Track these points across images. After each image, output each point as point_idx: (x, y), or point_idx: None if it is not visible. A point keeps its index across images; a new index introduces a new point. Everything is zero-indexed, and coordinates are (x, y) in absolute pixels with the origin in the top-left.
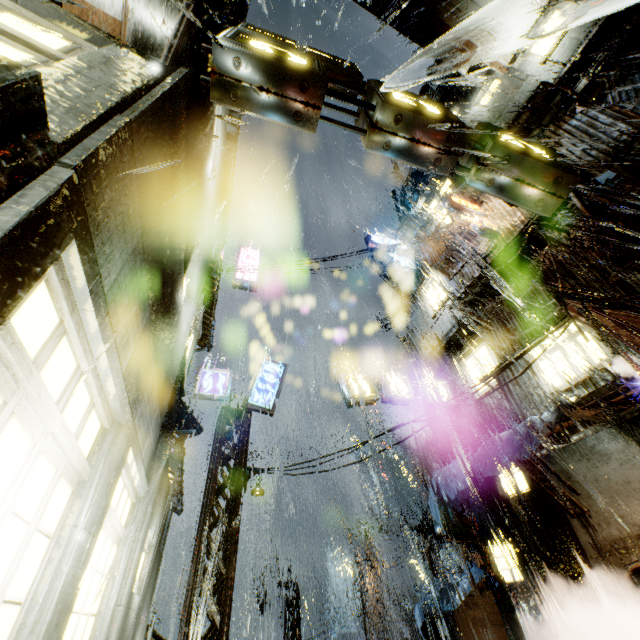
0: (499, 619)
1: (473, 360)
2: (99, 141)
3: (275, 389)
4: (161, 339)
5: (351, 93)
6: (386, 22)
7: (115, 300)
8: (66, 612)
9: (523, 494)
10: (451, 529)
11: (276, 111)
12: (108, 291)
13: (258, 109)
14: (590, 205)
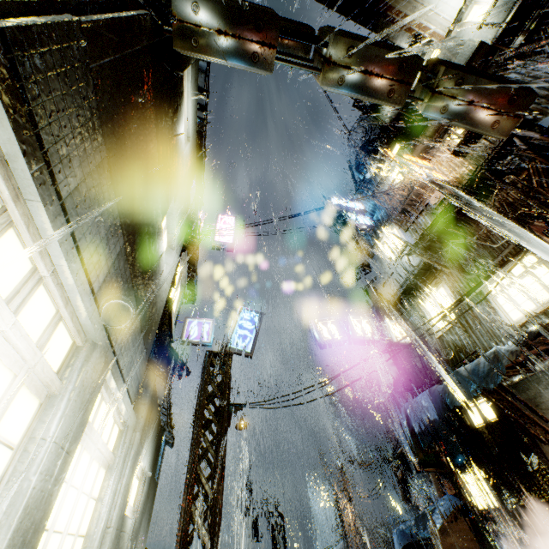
0: (476, 545)
1: (432, 301)
2: (38, 21)
3: (253, 334)
4: (141, 276)
5: (305, 48)
6: (333, 9)
7: (77, 211)
8: (36, 529)
9: (491, 423)
10: (423, 458)
11: (235, 54)
12: (67, 197)
13: (218, 53)
14: (536, 148)
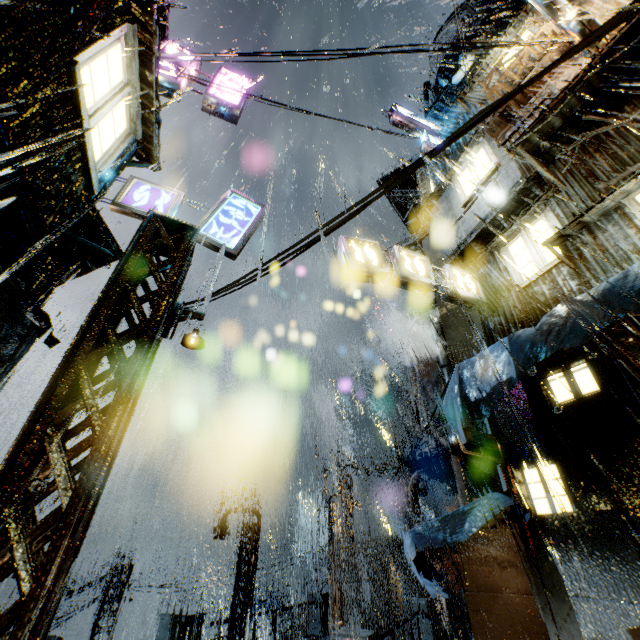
0: (523, 560)
1: (521, 242)
2: None
3: (244, 228)
4: None
5: None
6: None
7: None
8: None
9: (589, 397)
10: (471, 440)
11: None
12: None
13: None
14: None
